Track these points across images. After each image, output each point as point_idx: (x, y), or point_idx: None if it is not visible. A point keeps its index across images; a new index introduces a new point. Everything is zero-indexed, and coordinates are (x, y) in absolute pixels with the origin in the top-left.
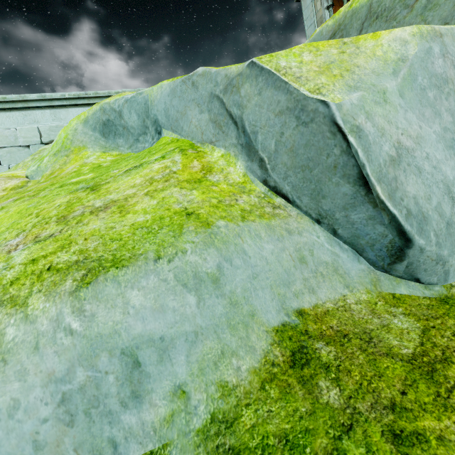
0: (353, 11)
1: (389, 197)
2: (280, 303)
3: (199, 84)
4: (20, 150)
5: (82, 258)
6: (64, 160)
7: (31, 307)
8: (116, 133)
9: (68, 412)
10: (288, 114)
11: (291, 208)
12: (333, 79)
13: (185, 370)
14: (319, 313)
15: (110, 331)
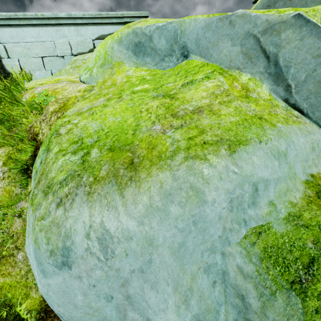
0: None
1: None
2: (302, 170)
3: (236, 23)
4: (57, 59)
5: (219, 139)
6: (110, 71)
7: (211, 161)
8: (145, 53)
9: (231, 206)
10: None
11: (305, 118)
12: None
13: (273, 195)
14: None
15: (250, 174)
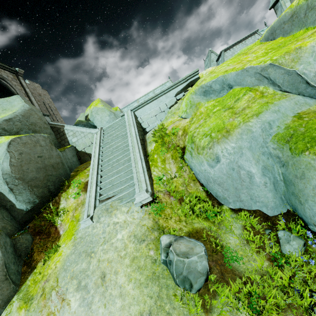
0: (300, 6)
1: (315, 84)
2: (292, 113)
3: (249, 70)
4: (161, 113)
5: (252, 114)
6: (196, 108)
7: (251, 121)
8: (209, 93)
9: (262, 131)
10: (285, 74)
11: (290, 94)
12: (295, 63)
13: (278, 124)
14: (302, 112)
15: (265, 120)
